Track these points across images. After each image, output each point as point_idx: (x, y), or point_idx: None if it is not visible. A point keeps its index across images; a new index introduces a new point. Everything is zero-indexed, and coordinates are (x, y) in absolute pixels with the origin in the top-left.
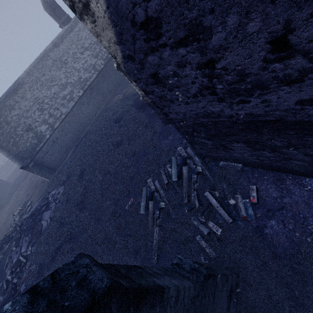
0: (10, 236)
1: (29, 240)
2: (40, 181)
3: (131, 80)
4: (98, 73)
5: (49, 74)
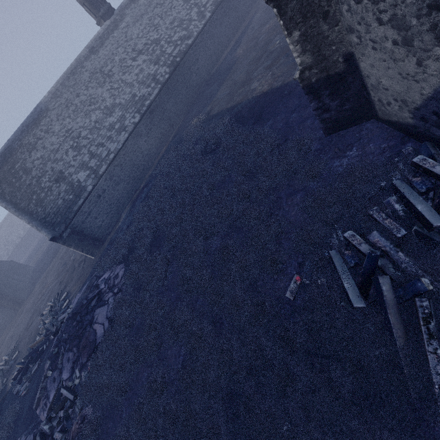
0: (39, 350)
1: (73, 358)
2: (79, 260)
3: (291, 29)
4: (161, 86)
5: (85, 94)
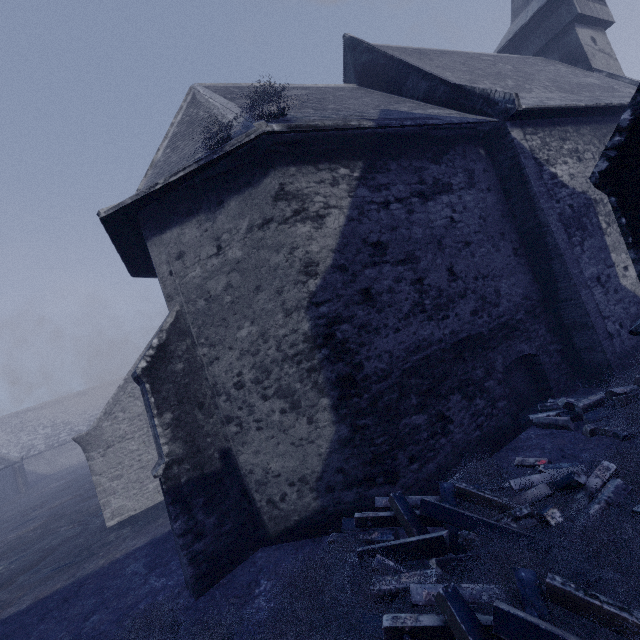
0: None
1: None
2: None
3: (163, 409)
4: None
5: None
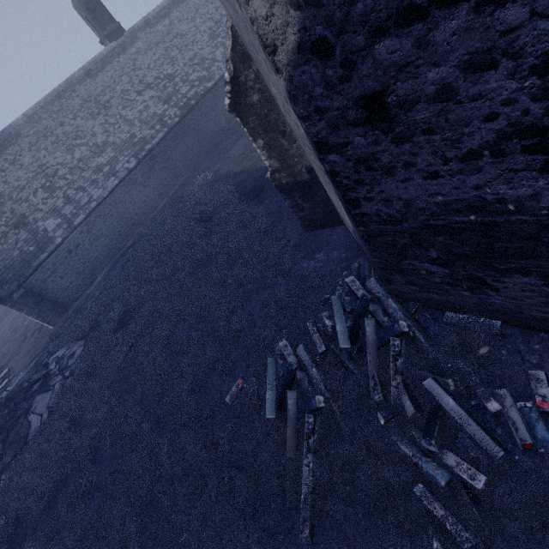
0: None
1: None
2: (34, 327)
3: (255, 136)
4: (168, 130)
5: (72, 124)
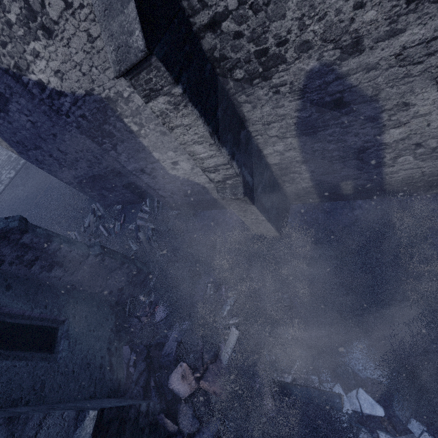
0: None
1: None
2: None
3: None
4: None
5: None
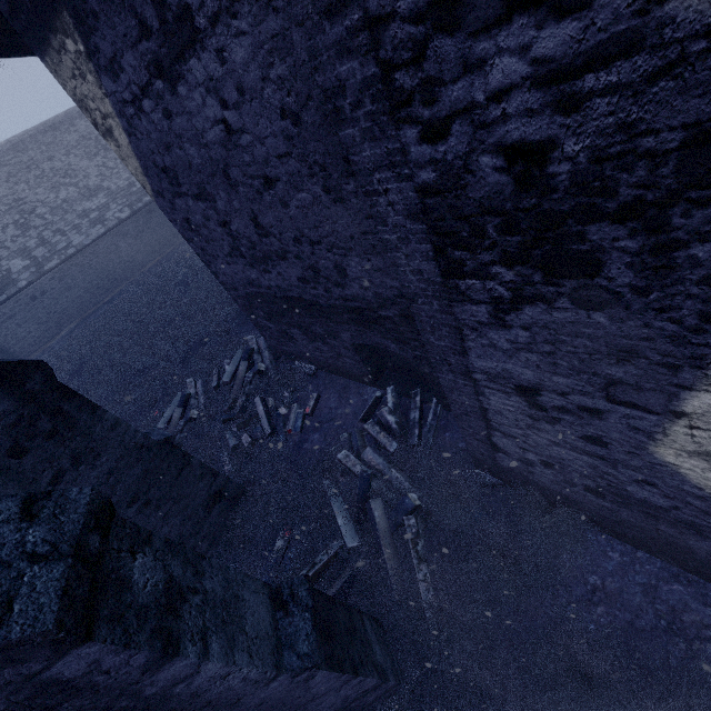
0: None
1: None
2: None
3: None
4: None
5: (63, 160)
